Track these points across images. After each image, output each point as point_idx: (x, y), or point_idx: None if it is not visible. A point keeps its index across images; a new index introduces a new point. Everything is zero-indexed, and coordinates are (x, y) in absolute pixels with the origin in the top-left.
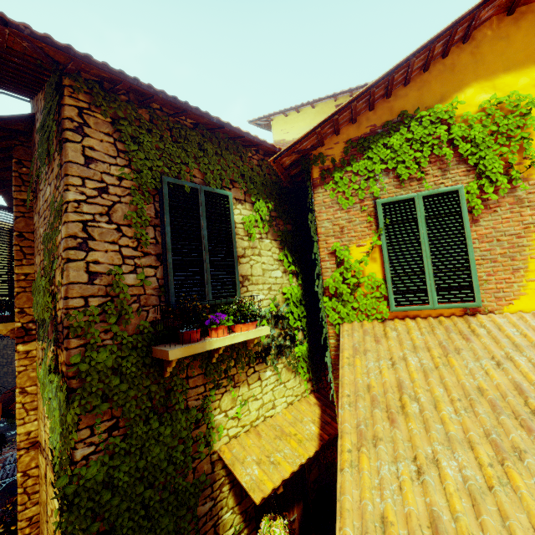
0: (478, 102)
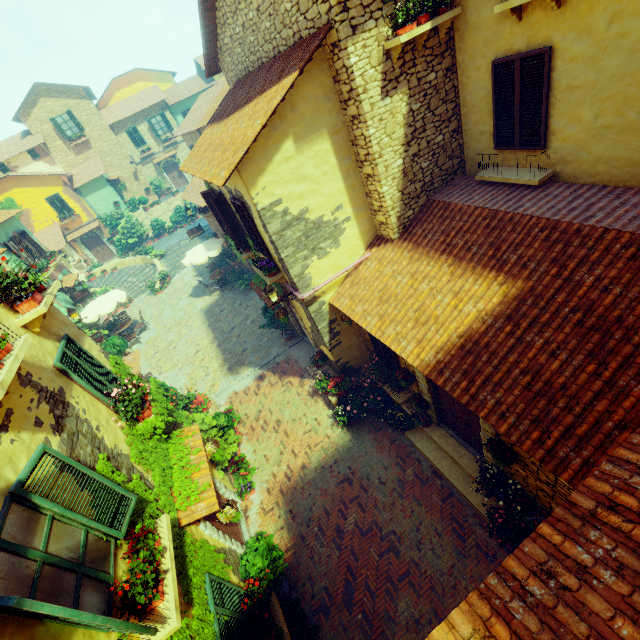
0: (3, 199)
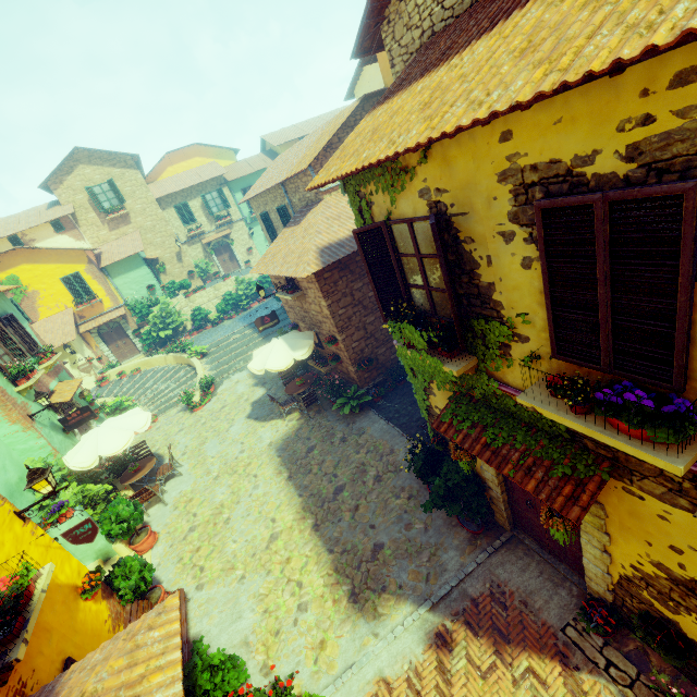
0: (5, 277)
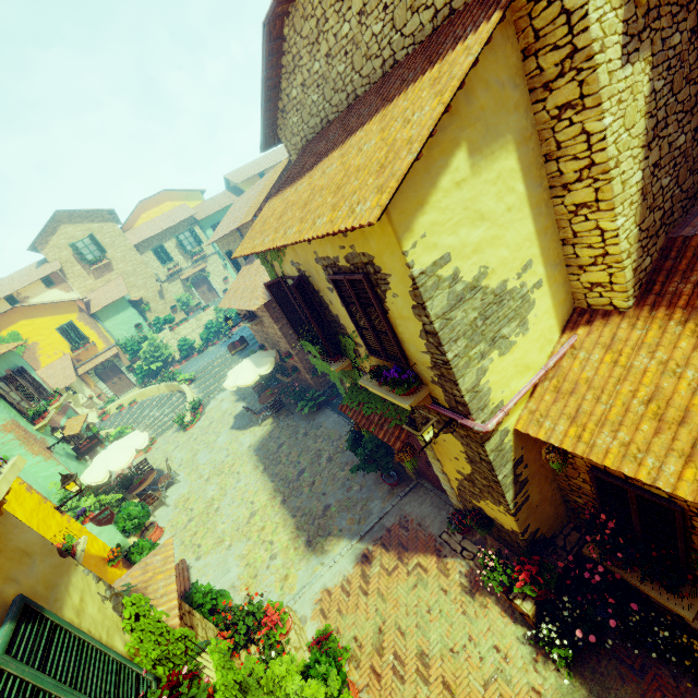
0: (7, 334)
